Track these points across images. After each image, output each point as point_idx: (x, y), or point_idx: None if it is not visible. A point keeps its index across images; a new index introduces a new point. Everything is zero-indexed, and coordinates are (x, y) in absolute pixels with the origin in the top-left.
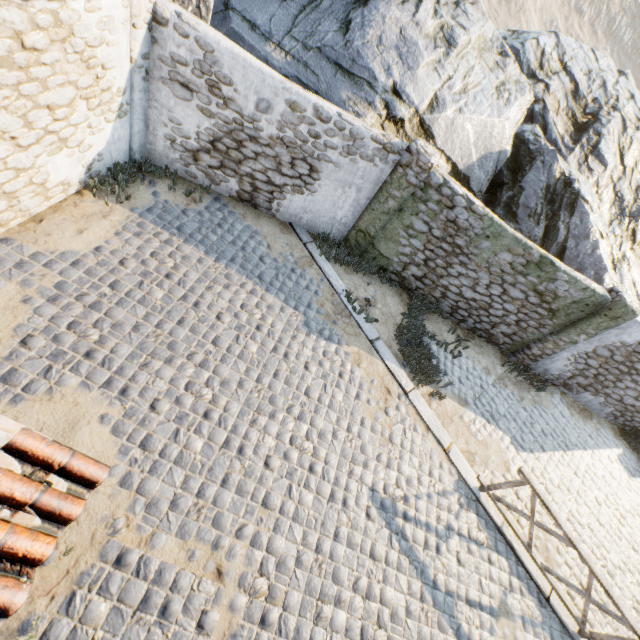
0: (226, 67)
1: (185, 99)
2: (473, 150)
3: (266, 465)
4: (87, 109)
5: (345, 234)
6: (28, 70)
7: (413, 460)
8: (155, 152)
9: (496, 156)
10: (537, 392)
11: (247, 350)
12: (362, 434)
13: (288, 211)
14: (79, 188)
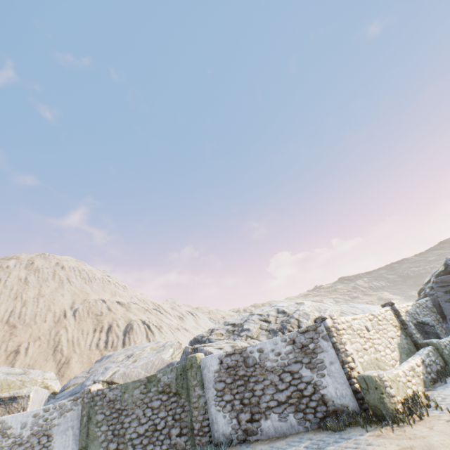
0: (10, 422)
1: None
2: (148, 373)
3: None
4: None
5: None
6: None
7: None
8: None
9: (167, 367)
10: None
11: None
12: None
13: None
14: None
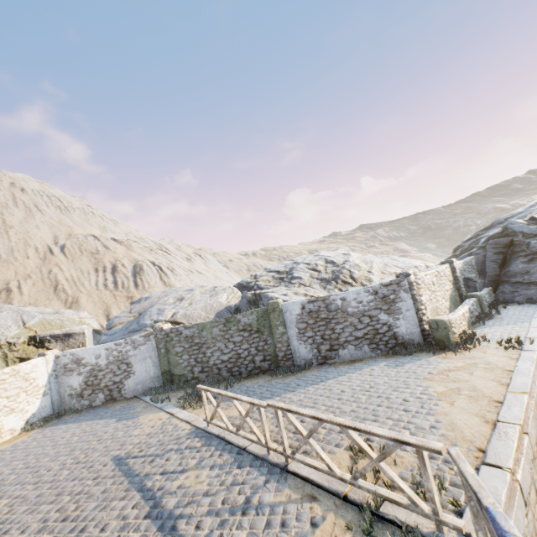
0: (81, 354)
1: (72, 375)
2: (208, 315)
3: (48, 471)
4: (26, 395)
5: (162, 381)
6: (0, 386)
7: (160, 435)
8: (66, 405)
9: (225, 310)
10: (303, 372)
11: (71, 441)
12: (126, 440)
13: (130, 390)
14: (21, 432)
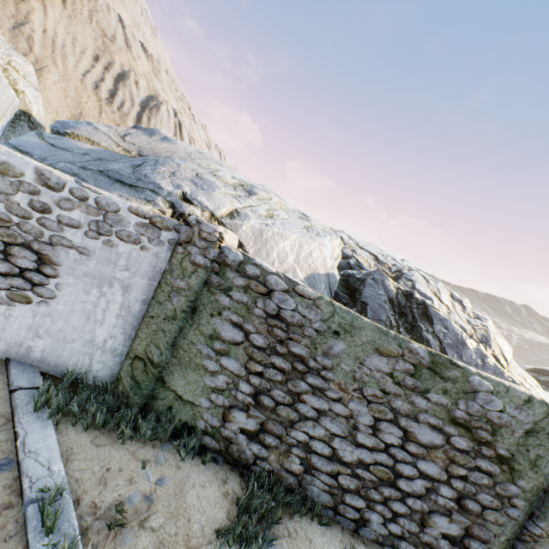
0: None
1: None
2: (296, 267)
3: None
4: None
5: (117, 370)
6: None
7: None
8: None
9: (325, 278)
10: None
11: None
12: None
13: (4, 336)
14: None
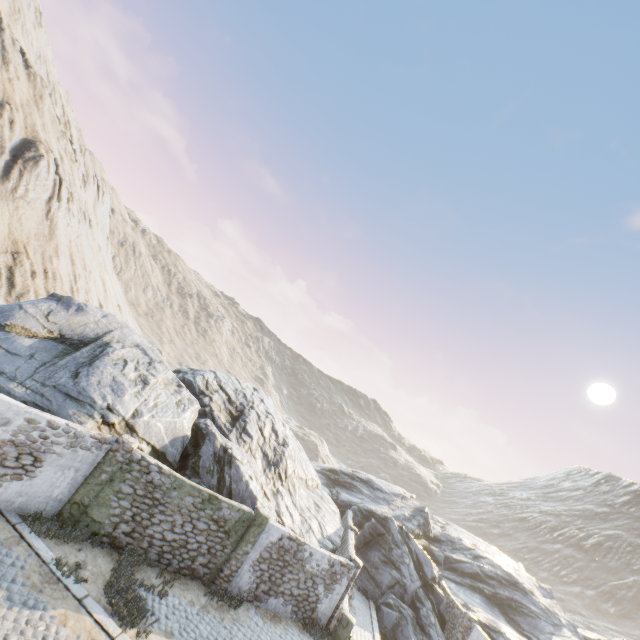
0: None
1: None
2: (166, 436)
3: None
4: None
5: (60, 509)
6: None
7: None
8: None
9: (182, 438)
10: (236, 610)
11: None
12: None
13: (1, 497)
14: None
